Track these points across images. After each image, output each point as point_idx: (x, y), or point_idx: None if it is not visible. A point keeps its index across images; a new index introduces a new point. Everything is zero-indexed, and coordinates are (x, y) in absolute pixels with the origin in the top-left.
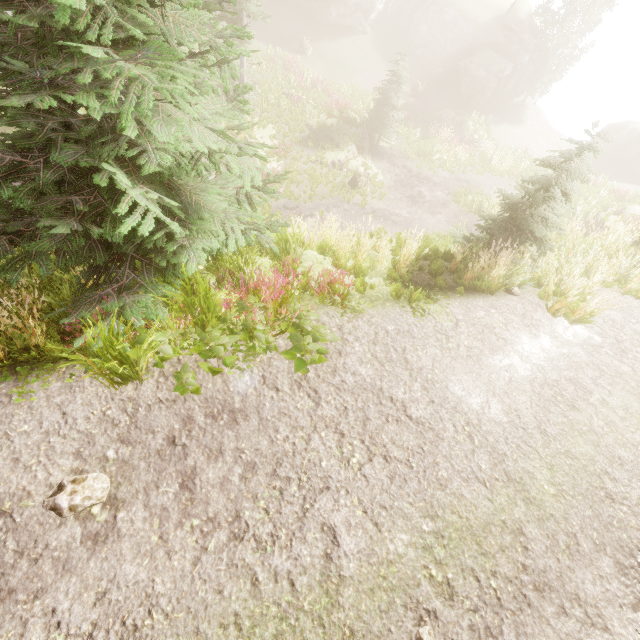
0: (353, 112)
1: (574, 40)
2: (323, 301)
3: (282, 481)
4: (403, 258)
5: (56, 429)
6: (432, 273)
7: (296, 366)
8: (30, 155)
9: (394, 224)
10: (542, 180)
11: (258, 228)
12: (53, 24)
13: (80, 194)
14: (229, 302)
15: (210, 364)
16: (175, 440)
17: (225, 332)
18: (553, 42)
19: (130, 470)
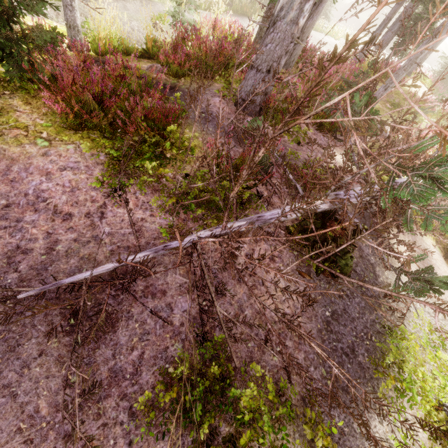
0: None
1: None
2: None
3: None
4: None
5: None
6: None
7: None
8: None
9: None
10: None
11: None
12: None
13: None
14: None
15: None
16: None
17: None
18: None
19: None
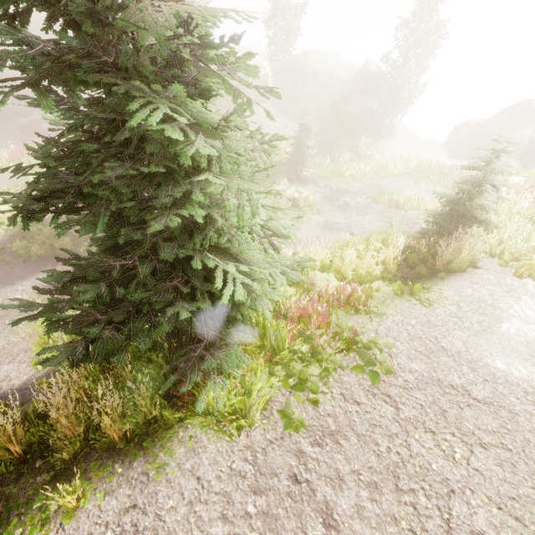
0: (276, 156)
1: (414, 77)
2: (348, 312)
3: (408, 495)
4: (388, 260)
5: (196, 497)
6: (411, 266)
7: (371, 378)
8: (128, 257)
9: (338, 230)
10: (472, 179)
11: (293, 267)
12: (170, 165)
13: (171, 278)
14: (292, 335)
15: (300, 395)
16: (297, 478)
17: (295, 361)
18: (400, 81)
19: (273, 521)
